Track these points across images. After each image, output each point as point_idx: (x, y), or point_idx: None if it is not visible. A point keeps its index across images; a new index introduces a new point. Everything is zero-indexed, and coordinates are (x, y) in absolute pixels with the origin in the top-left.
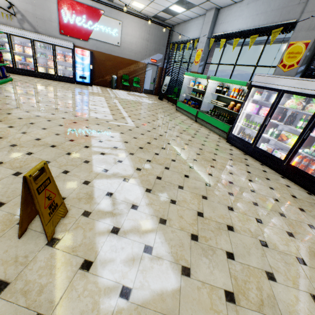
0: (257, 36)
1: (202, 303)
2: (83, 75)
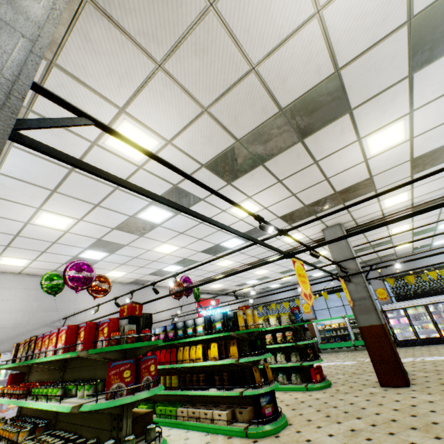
0: None
1: None
2: None
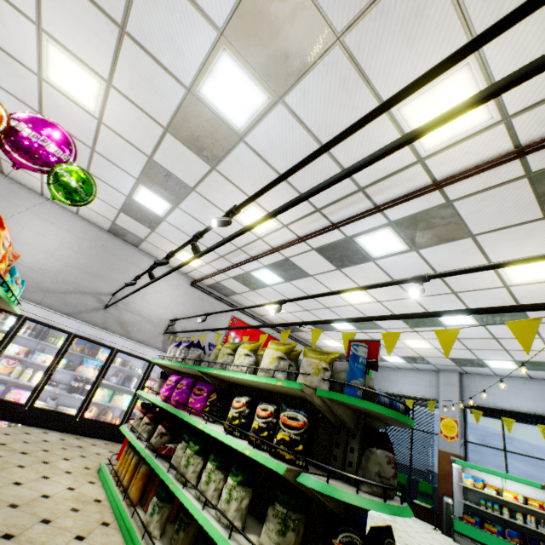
0: None
1: None
2: None
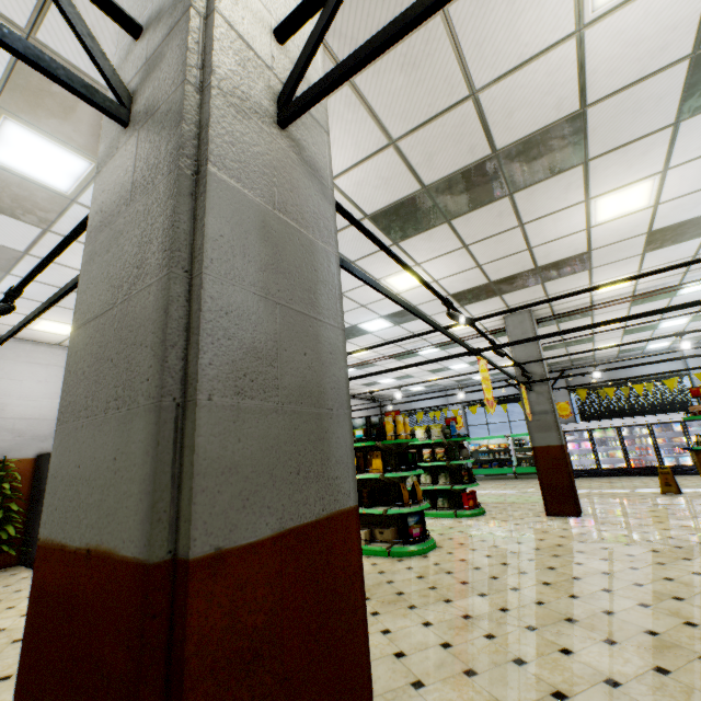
0: None
1: None
2: None
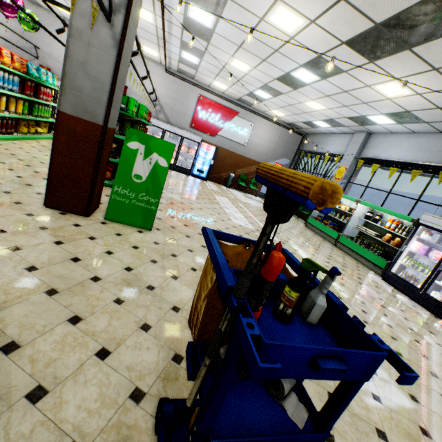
0: (420, 171)
1: (440, 426)
2: (201, 168)
